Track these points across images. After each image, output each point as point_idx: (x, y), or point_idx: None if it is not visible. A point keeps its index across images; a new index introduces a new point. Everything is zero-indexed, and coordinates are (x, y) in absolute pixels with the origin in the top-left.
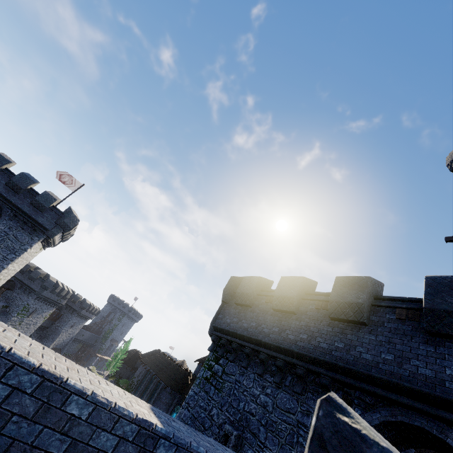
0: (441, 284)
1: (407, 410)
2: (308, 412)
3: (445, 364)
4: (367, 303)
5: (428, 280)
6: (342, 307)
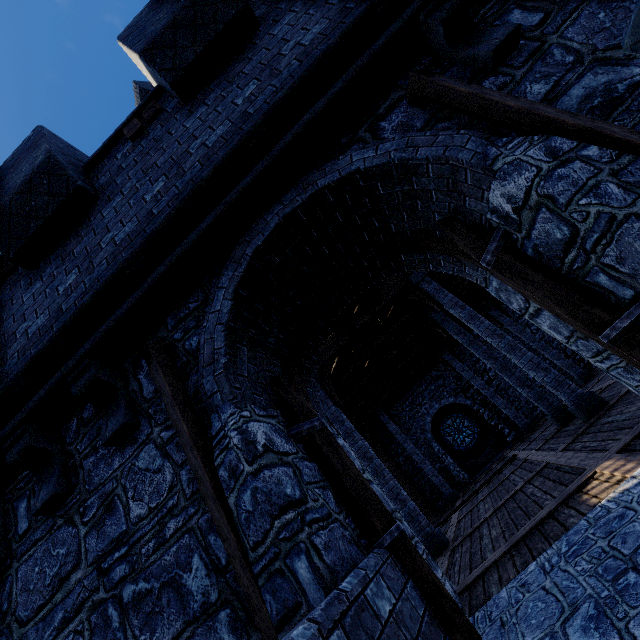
0: (141, 20)
1: (249, 229)
2: (108, 499)
3: (230, 100)
4: (64, 158)
5: (123, 35)
6: (19, 207)
